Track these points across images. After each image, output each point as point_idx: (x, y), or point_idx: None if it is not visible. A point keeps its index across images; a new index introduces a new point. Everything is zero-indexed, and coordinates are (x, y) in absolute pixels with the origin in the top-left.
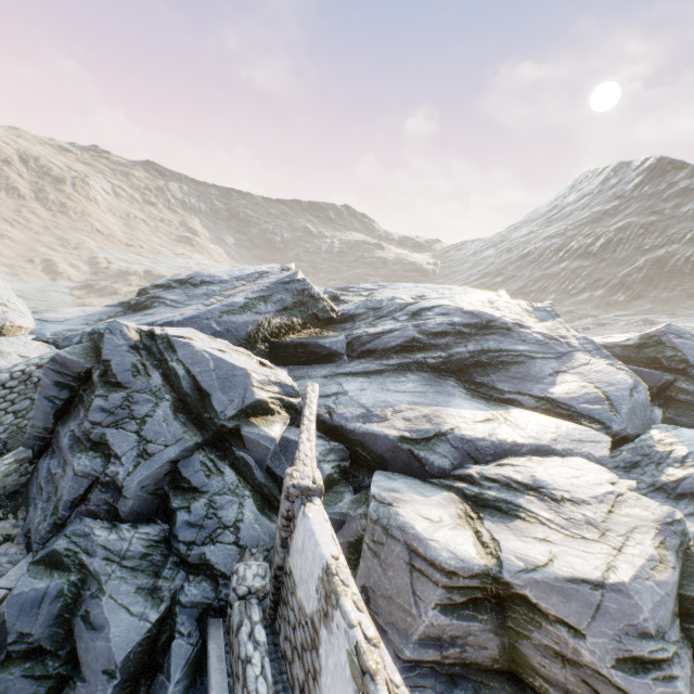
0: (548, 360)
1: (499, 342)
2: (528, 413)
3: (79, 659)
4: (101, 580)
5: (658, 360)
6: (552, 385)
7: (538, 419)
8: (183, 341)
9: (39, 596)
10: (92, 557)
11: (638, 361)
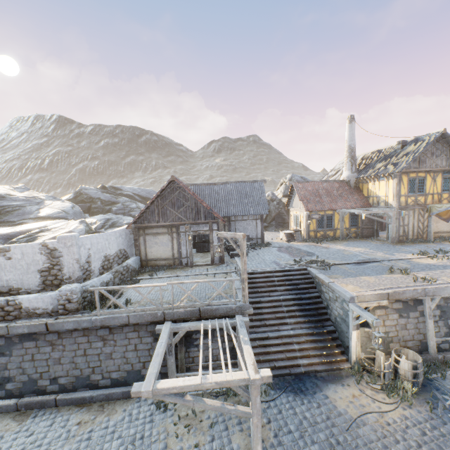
0: (33, 206)
1: (1, 203)
2: (32, 223)
3: None
4: None
5: (84, 200)
6: (39, 213)
7: (37, 223)
8: None
9: None
10: None
11: (77, 203)
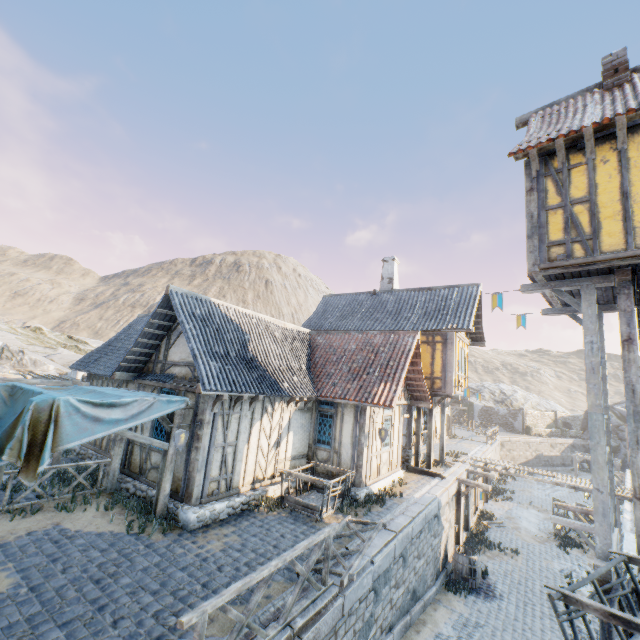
0: None
1: None
2: None
3: None
4: None
5: None
6: None
7: None
8: (616, 407)
9: None
10: None
11: None
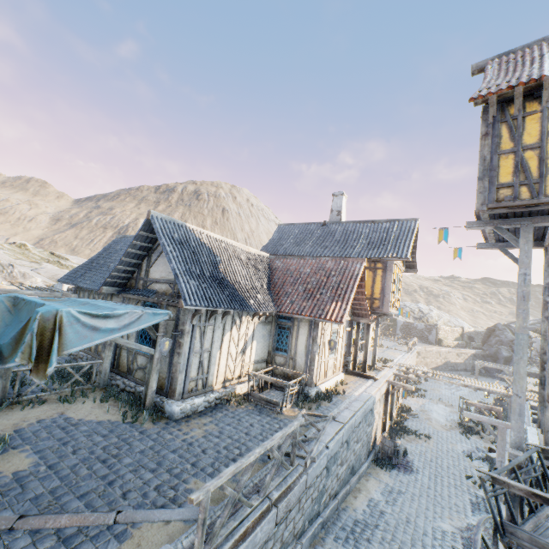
0: None
1: None
2: None
3: (497, 358)
4: (500, 349)
5: None
6: None
7: None
8: (512, 325)
9: (492, 349)
10: (499, 346)
11: None
